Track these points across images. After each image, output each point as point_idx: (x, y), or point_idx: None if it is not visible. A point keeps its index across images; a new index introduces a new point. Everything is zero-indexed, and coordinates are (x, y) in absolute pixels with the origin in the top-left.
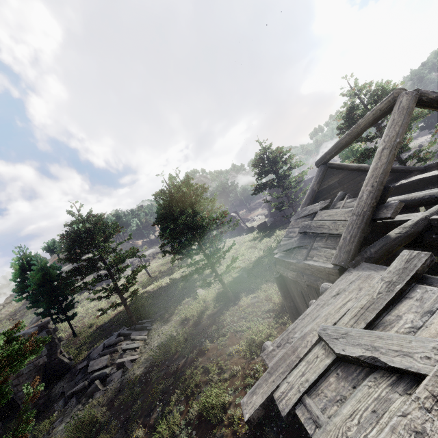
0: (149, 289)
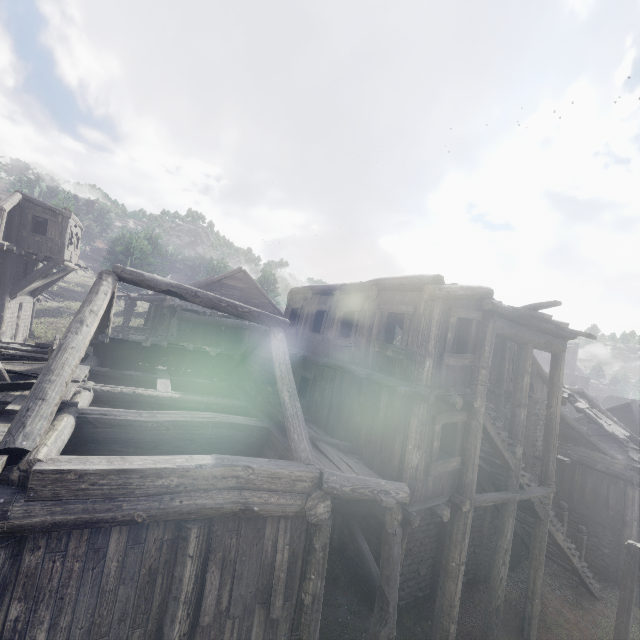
0: (60, 284)
